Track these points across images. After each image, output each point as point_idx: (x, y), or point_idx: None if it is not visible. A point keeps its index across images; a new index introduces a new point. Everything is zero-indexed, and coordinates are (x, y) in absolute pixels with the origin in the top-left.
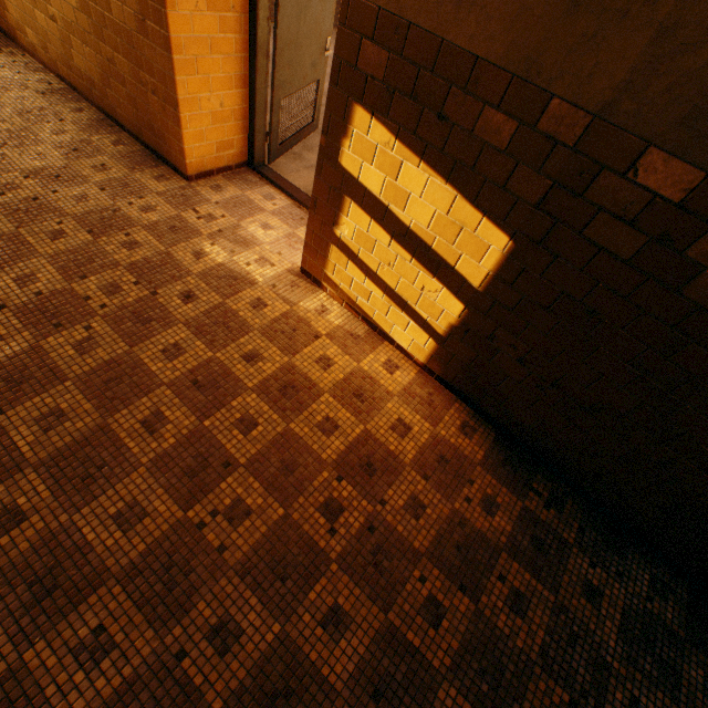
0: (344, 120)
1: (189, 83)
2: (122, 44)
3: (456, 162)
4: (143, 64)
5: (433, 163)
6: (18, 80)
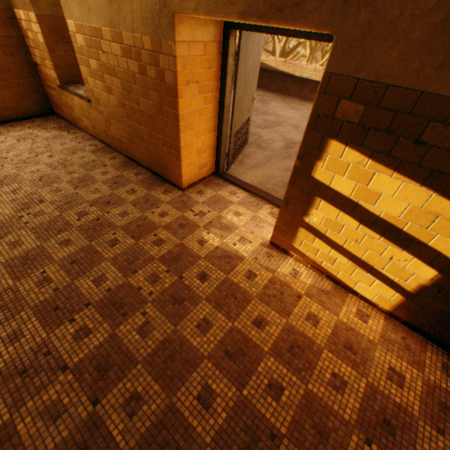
0: (319, 149)
1: (187, 136)
2: (144, 121)
3: (433, 171)
4: (157, 130)
5: (407, 172)
6: (79, 146)
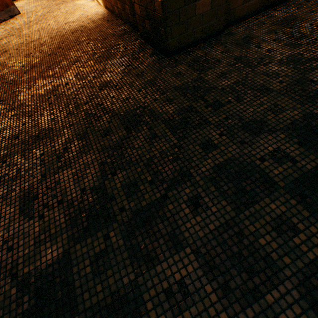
0: None
1: None
2: None
3: None
4: None
5: None
6: None
